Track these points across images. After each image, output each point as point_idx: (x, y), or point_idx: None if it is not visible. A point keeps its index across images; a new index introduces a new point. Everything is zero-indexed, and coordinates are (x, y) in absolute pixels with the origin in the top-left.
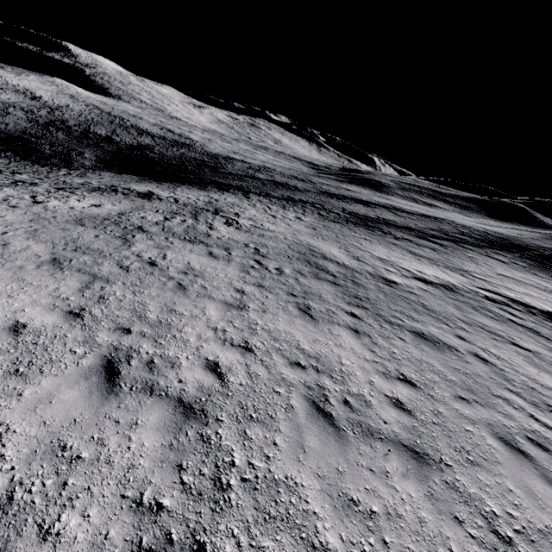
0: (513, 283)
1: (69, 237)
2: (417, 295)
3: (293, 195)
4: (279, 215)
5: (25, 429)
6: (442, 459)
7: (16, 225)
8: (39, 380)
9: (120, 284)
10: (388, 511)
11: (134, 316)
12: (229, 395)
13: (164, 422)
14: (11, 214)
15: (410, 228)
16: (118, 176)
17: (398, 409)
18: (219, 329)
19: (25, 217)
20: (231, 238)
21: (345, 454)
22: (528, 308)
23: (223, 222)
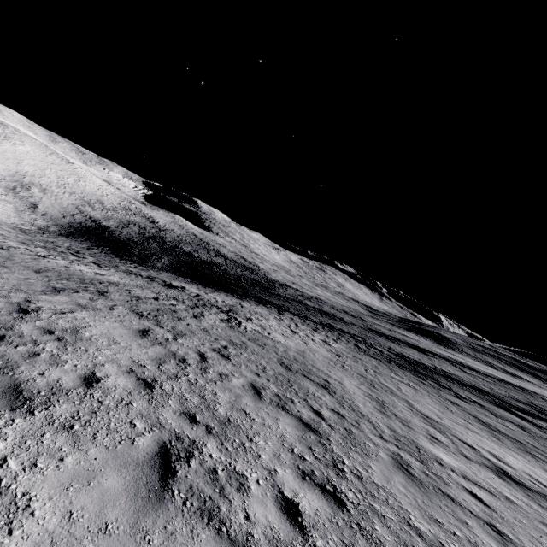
0: None
1: None
2: (488, 505)
3: (335, 323)
4: (303, 333)
5: None
6: None
7: None
8: None
9: None
10: None
11: None
12: None
13: None
14: None
15: (482, 390)
16: (175, 277)
17: None
18: None
19: None
20: (206, 329)
21: None
22: None
23: (221, 318)
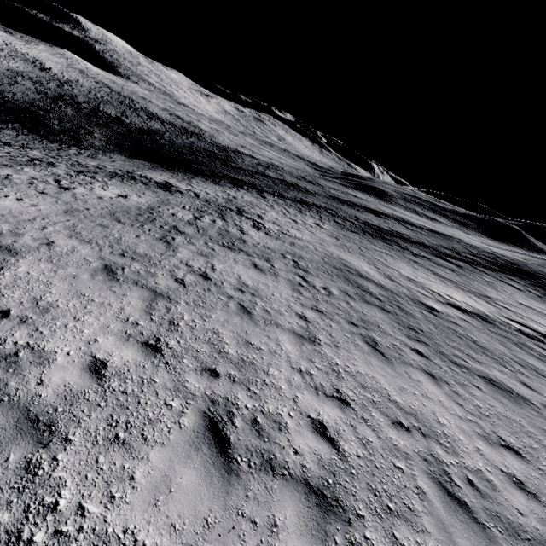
0: (536, 314)
1: (111, 237)
2: (462, 327)
3: (305, 198)
4: (299, 219)
5: (155, 541)
6: None
7: (53, 218)
8: (146, 453)
9: (183, 303)
10: None
11: (213, 350)
12: (354, 474)
13: (303, 520)
14: (43, 202)
15: (425, 245)
16: (129, 160)
17: (523, 491)
18: (304, 372)
19: (58, 208)
20: (266, 246)
21: None
22: None
23: (251, 226)
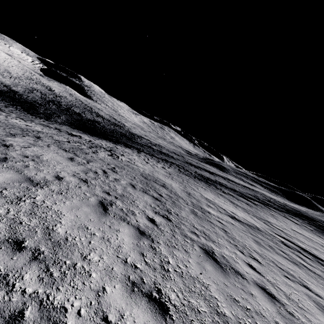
0: (303, 238)
1: None
2: (224, 224)
3: (168, 159)
4: (152, 163)
5: None
6: None
7: None
8: None
9: None
10: None
11: None
12: None
13: None
14: None
15: (235, 190)
16: (71, 129)
17: None
18: None
19: None
20: (102, 159)
21: None
22: (316, 258)
23: (107, 154)
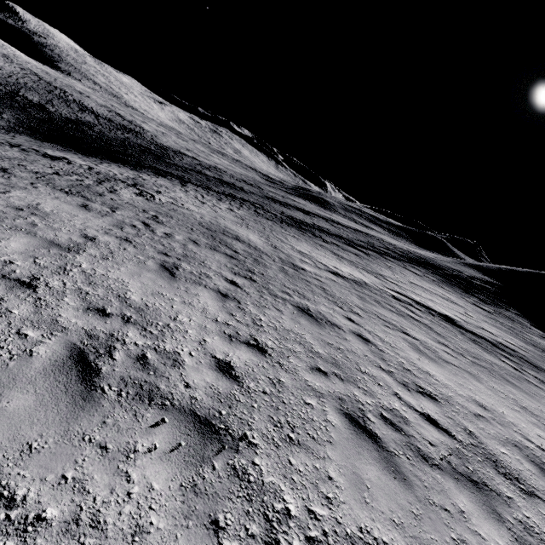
0: (421, 290)
1: None
2: (323, 282)
3: (236, 193)
4: (211, 203)
5: None
6: (247, 435)
7: None
8: None
9: None
10: (79, 516)
11: None
12: None
13: None
14: None
15: (341, 237)
16: (38, 142)
17: (222, 373)
18: (1, 260)
19: None
20: (130, 203)
21: (70, 423)
22: (429, 310)
23: (134, 192)
